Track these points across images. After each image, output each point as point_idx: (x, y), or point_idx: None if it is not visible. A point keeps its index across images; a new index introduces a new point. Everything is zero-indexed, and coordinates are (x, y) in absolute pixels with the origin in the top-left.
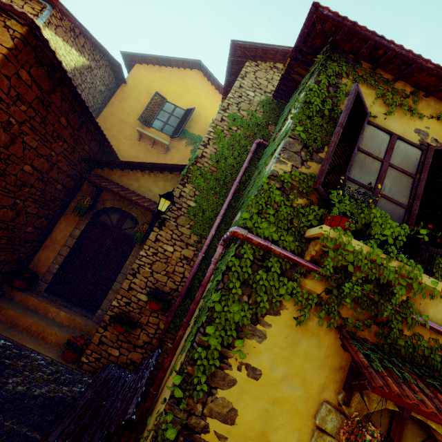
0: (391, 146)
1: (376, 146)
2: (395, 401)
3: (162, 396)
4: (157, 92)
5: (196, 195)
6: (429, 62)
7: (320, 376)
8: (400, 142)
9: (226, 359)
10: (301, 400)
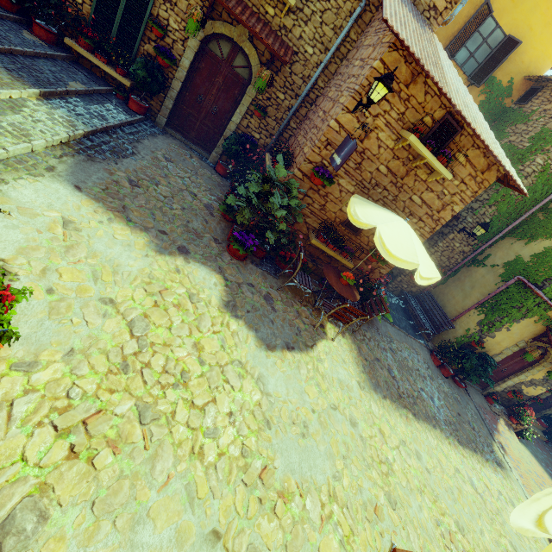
0: None
1: None
2: None
3: (464, 324)
4: (487, 1)
5: (494, 215)
6: None
7: (528, 335)
8: None
9: (502, 325)
10: (516, 338)
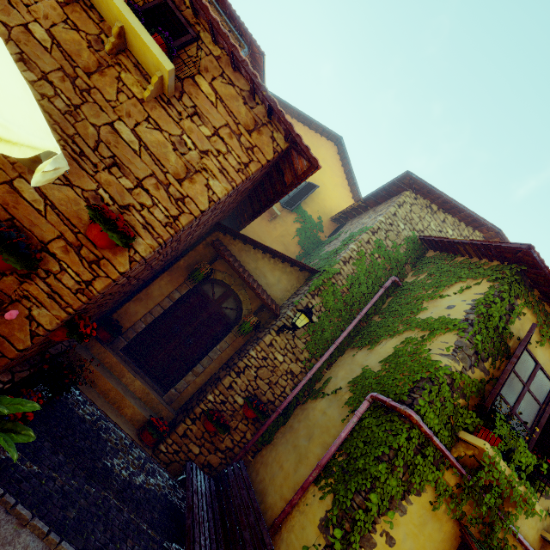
0: (534, 373)
1: (523, 370)
2: None
3: (296, 534)
4: None
5: (321, 311)
6: None
7: None
8: (540, 371)
9: (374, 524)
10: None
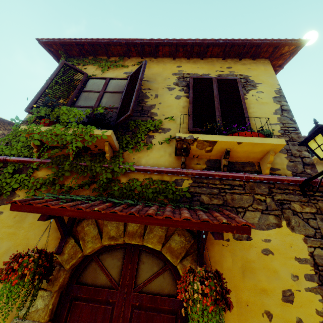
0: (105, 83)
1: (96, 87)
2: (31, 211)
3: None
4: None
5: None
6: (105, 39)
7: (43, 238)
8: (112, 80)
9: None
10: None
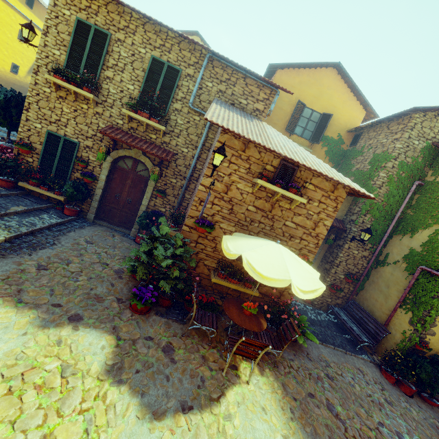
0: None
1: None
2: None
3: (398, 326)
4: (299, 101)
5: (372, 221)
6: None
7: None
8: None
9: (434, 319)
10: None
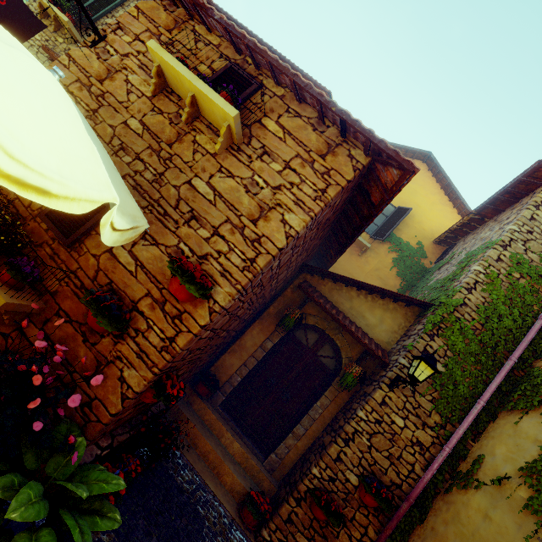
0: None
1: None
2: None
3: None
4: None
5: (447, 357)
6: None
7: None
8: None
9: None
10: None
